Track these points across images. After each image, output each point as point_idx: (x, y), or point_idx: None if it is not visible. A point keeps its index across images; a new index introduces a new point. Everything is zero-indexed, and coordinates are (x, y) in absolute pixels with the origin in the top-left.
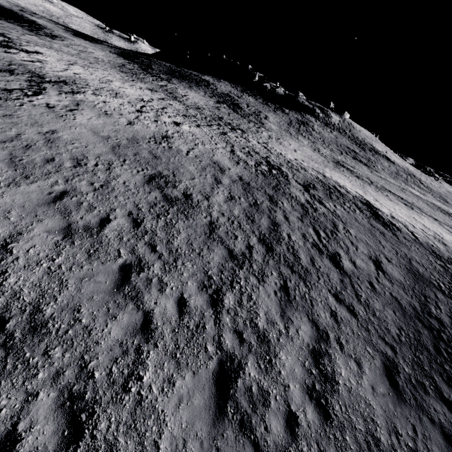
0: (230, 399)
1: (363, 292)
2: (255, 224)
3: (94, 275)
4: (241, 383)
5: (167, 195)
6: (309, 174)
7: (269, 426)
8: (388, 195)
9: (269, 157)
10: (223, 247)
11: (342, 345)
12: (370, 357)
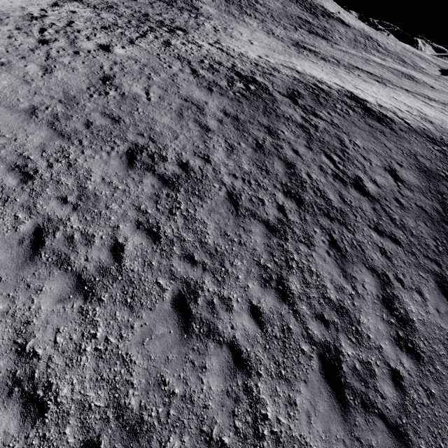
0: (345, 388)
1: (395, 213)
2: (271, 175)
3: (151, 329)
4: (346, 366)
5: (162, 176)
6: (285, 76)
7: (383, 393)
8: (359, 75)
9: (235, 65)
10: (257, 221)
11: (401, 281)
12: (425, 281)
